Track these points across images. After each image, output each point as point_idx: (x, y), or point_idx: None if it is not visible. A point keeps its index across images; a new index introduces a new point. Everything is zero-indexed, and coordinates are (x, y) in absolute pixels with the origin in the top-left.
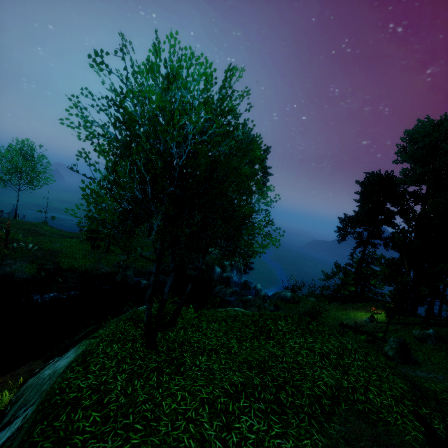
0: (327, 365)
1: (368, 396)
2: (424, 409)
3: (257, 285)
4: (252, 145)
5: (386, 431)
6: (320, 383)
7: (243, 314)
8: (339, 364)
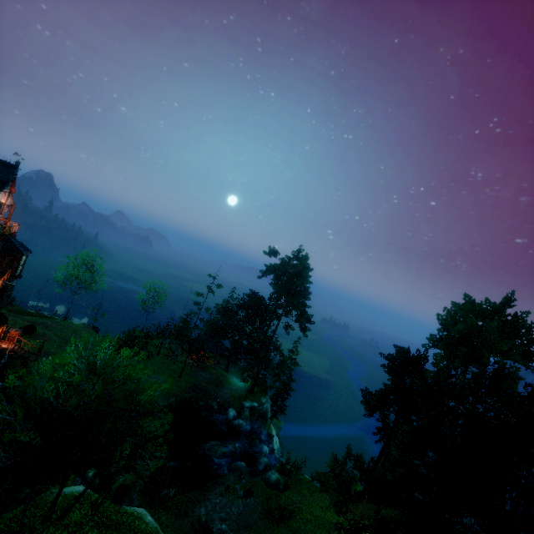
0: None
1: None
2: None
3: (263, 447)
4: (307, 270)
5: None
6: None
7: (130, 523)
8: None
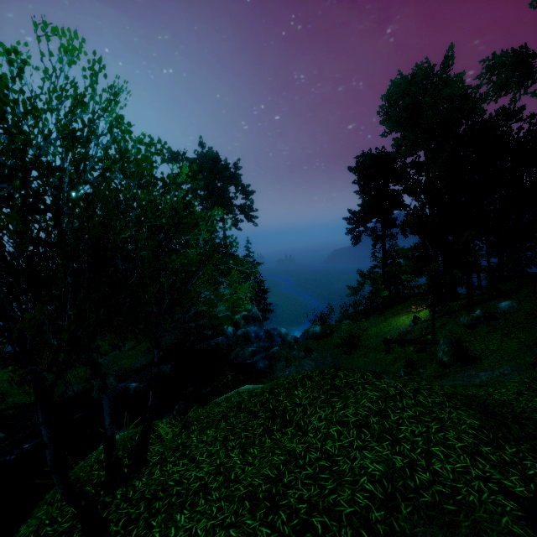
0: (369, 438)
1: (434, 468)
2: (508, 449)
3: (281, 331)
4: (220, 166)
5: (472, 527)
6: (363, 480)
7: (249, 396)
8: (384, 429)
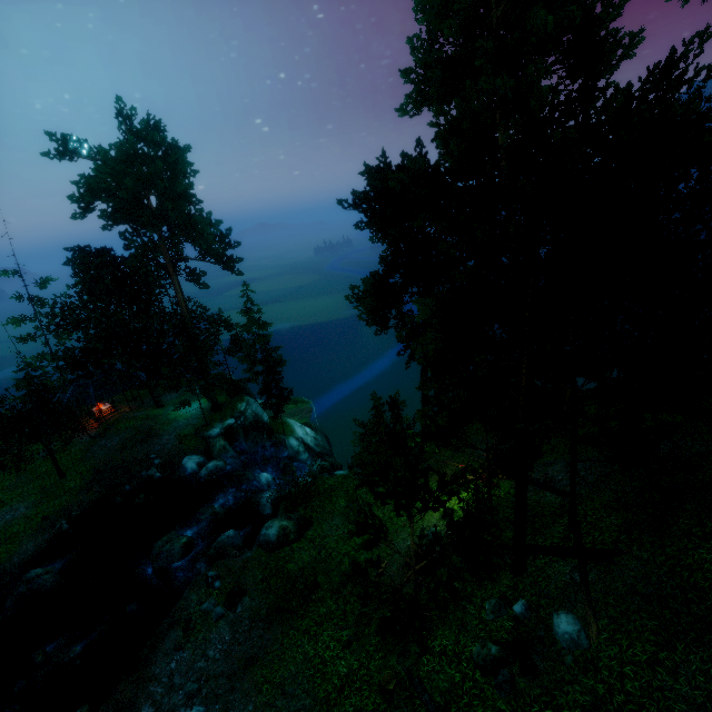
0: None
1: None
2: None
3: (260, 478)
4: (174, 153)
5: None
6: None
7: None
8: None
